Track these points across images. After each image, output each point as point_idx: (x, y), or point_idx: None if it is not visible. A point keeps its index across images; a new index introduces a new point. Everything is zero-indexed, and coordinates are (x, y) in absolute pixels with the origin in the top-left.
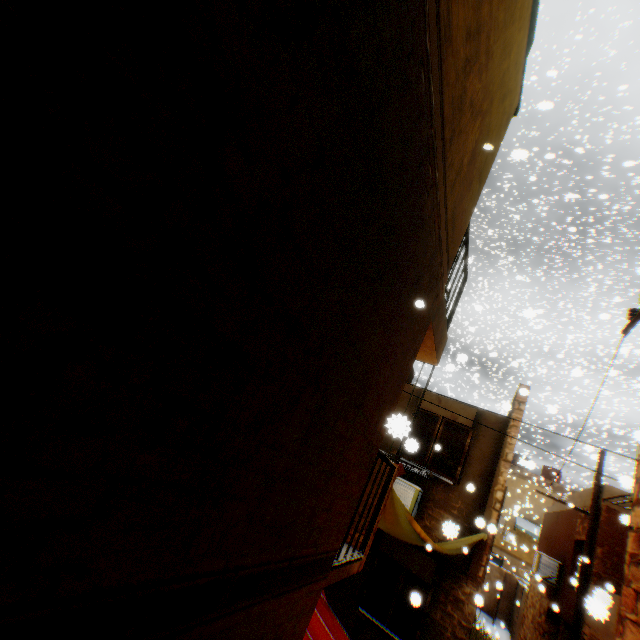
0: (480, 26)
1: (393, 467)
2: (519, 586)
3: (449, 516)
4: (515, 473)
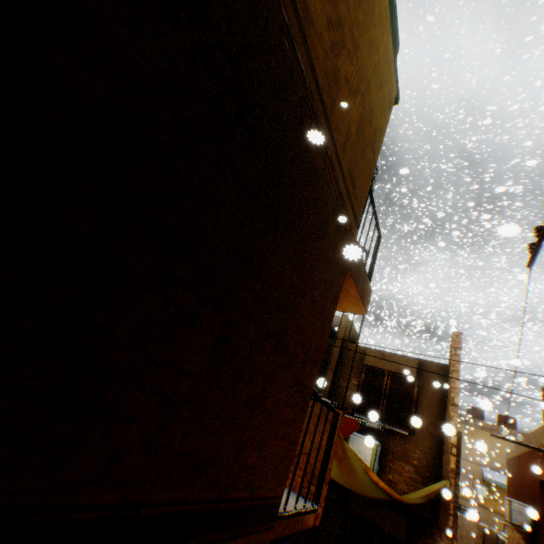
0: (340, 19)
1: (336, 412)
2: (499, 539)
3: (410, 467)
4: (472, 424)
